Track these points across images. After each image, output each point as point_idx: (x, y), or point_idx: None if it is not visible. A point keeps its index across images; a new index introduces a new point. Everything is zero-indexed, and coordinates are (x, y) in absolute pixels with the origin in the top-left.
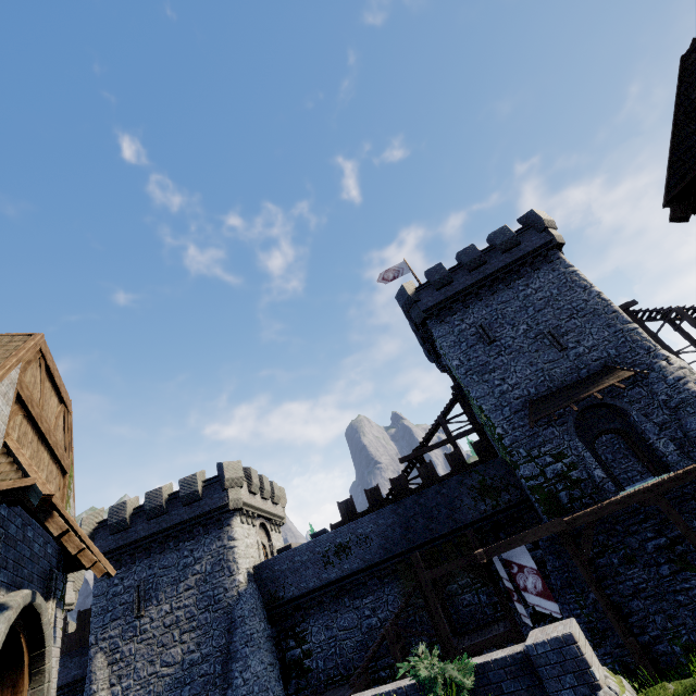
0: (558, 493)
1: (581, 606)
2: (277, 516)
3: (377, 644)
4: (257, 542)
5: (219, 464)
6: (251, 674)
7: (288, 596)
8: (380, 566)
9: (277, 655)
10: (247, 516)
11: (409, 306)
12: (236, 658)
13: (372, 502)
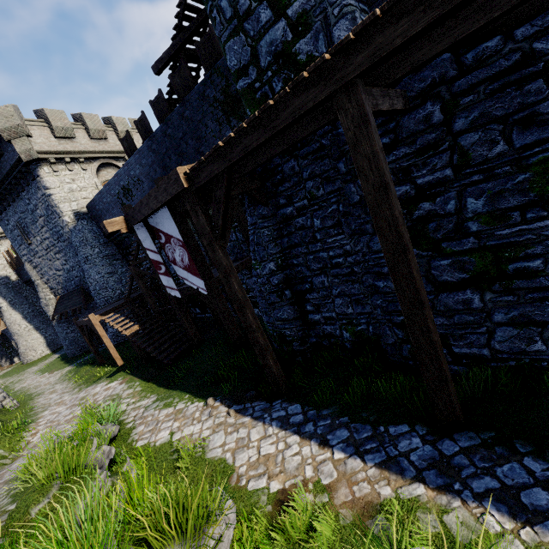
0: None
1: (258, 275)
2: None
3: (131, 277)
4: (95, 183)
5: None
6: (93, 280)
7: None
8: None
9: (127, 263)
10: (65, 163)
11: None
12: (84, 270)
13: (144, 137)
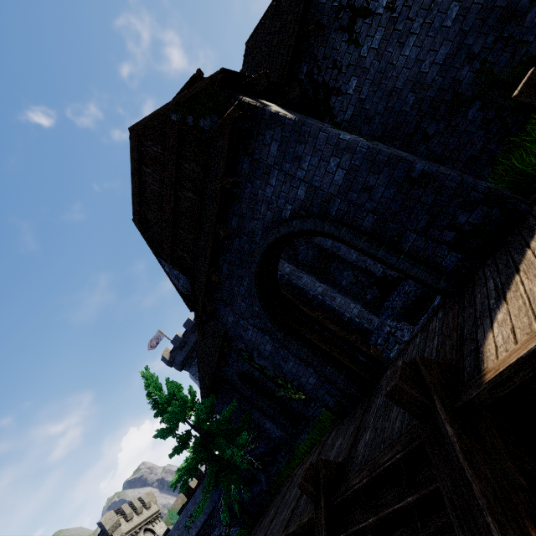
0: None
1: None
2: (154, 513)
3: None
4: None
5: (99, 524)
6: None
7: None
8: (214, 511)
9: None
10: None
11: (171, 364)
12: None
13: (199, 478)
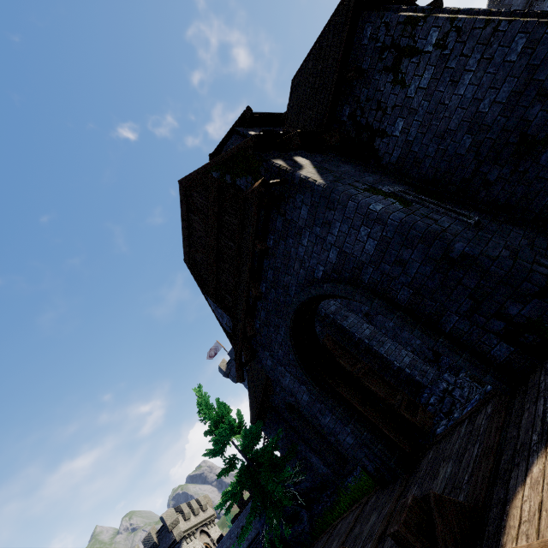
0: None
1: None
2: (209, 517)
3: None
4: (201, 546)
5: (161, 518)
6: None
7: None
8: None
9: None
10: (189, 536)
11: (227, 375)
12: None
13: (251, 492)
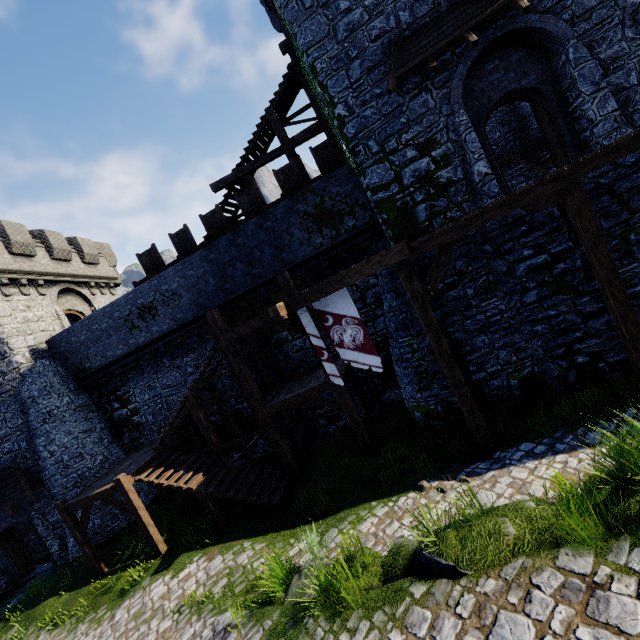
0: (415, 207)
1: (413, 350)
2: (101, 277)
3: (179, 410)
4: (55, 312)
5: None
6: (58, 447)
7: (96, 366)
8: (195, 324)
9: (104, 416)
10: (18, 285)
11: None
12: (37, 435)
13: (182, 250)
